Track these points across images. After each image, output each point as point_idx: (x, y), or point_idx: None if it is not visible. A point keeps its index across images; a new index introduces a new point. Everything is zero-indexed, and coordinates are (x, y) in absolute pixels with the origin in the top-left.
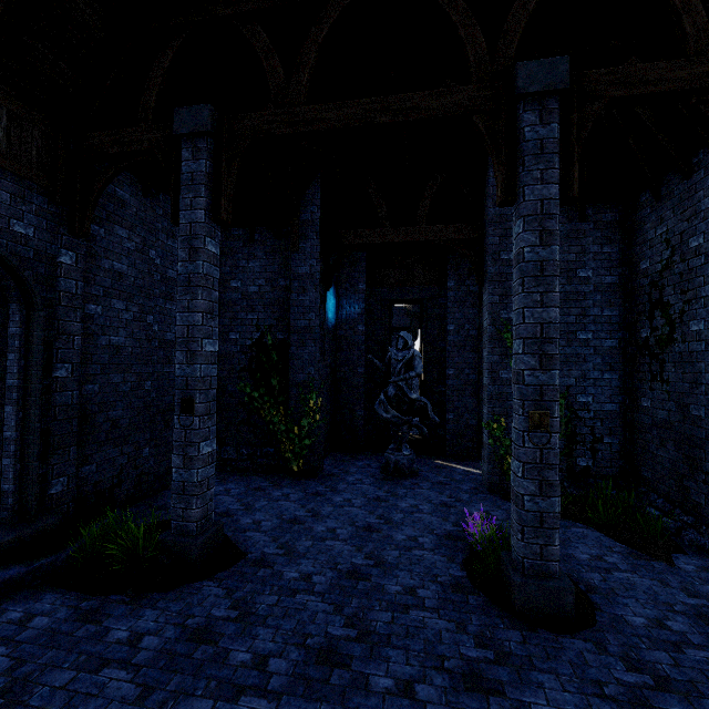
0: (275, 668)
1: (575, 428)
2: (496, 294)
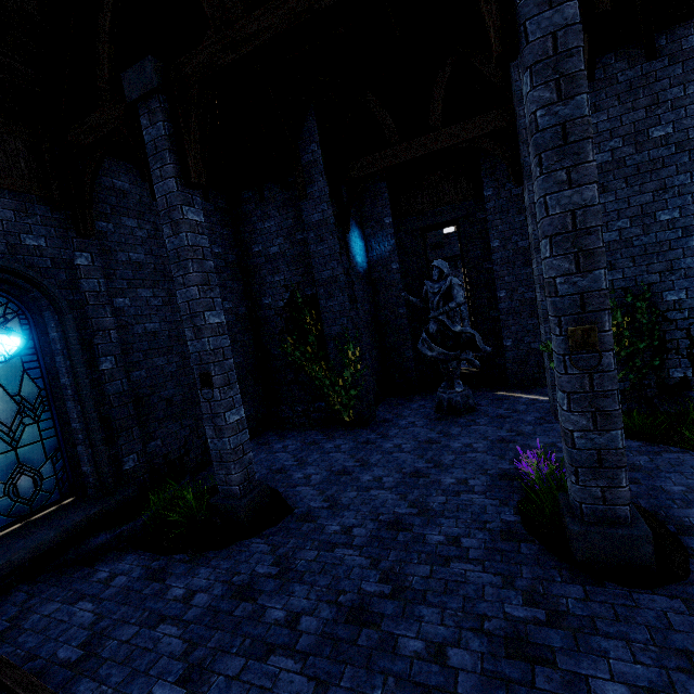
0: (305, 627)
1: (663, 333)
2: None
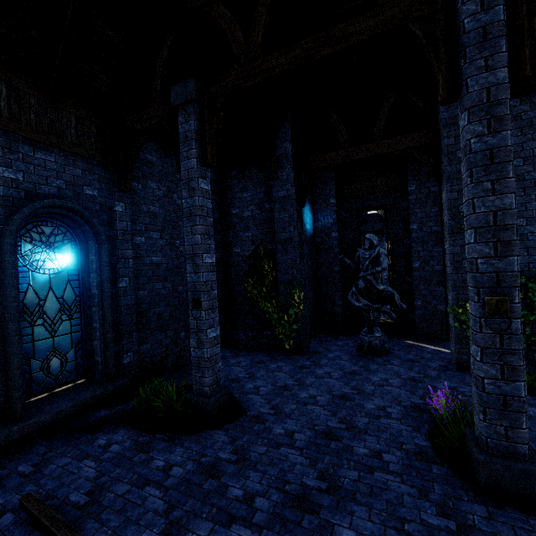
0: (259, 505)
1: None
2: (454, 190)
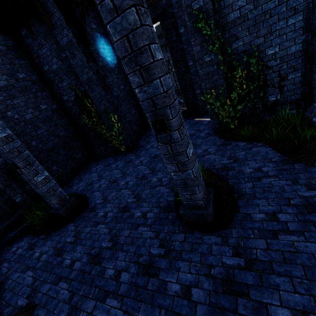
0: (75, 267)
1: (266, 76)
2: None
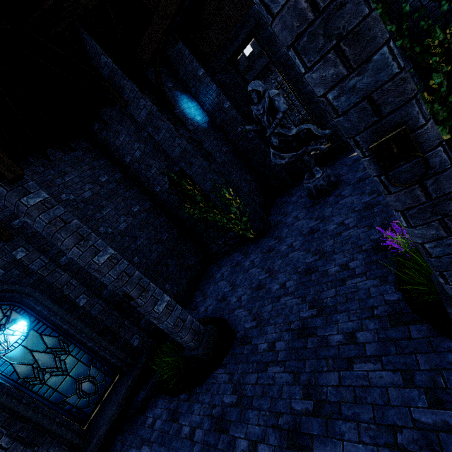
0: None
1: None
2: None
